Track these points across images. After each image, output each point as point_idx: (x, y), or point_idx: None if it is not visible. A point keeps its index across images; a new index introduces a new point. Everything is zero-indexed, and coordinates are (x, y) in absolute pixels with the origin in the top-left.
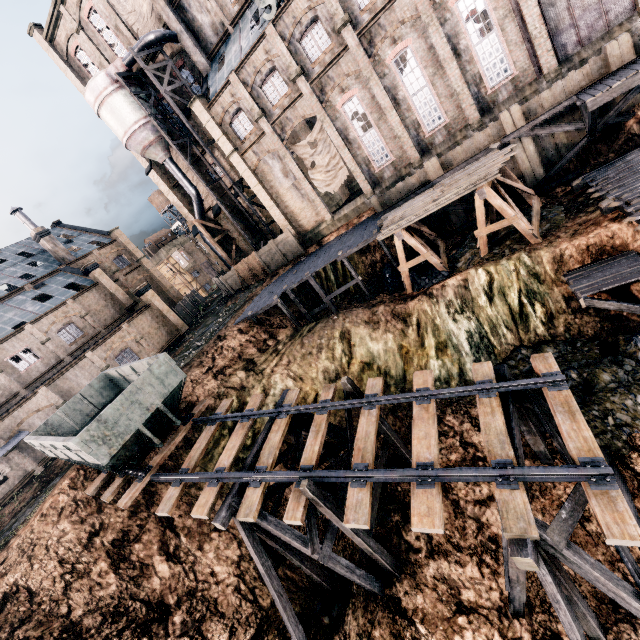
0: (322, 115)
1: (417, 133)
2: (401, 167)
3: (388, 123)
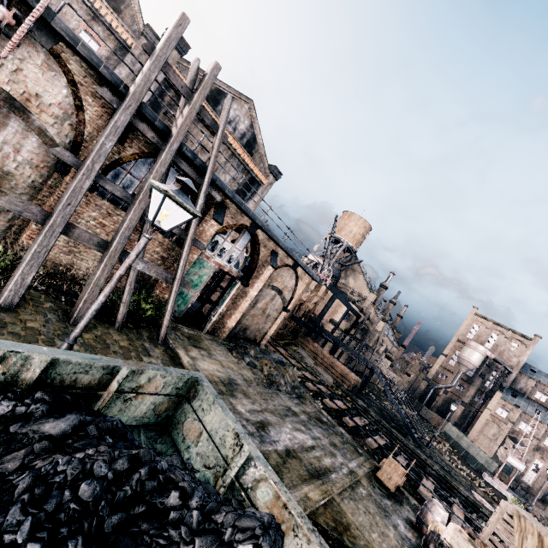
0: (529, 451)
1: (546, 494)
2: (529, 490)
3: (542, 480)
